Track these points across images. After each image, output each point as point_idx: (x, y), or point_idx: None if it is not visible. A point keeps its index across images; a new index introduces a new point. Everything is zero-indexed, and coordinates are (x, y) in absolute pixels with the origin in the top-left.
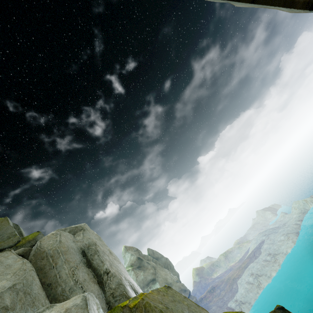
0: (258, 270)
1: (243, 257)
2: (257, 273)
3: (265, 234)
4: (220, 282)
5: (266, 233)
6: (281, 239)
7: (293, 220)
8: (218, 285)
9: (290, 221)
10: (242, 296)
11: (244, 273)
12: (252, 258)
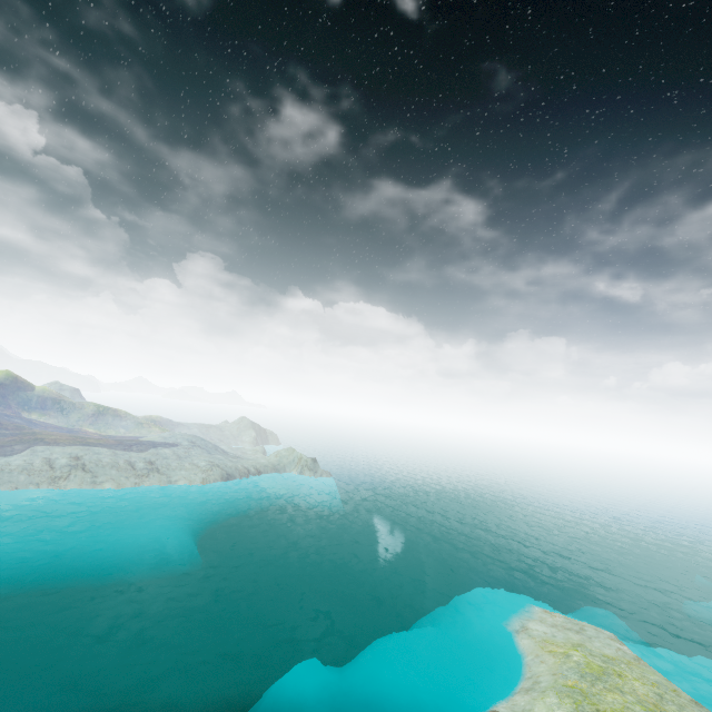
0: (96, 463)
1: (119, 438)
2: (88, 464)
3: (195, 442)
4: (15, 426)
5: (200, 442)
6: (198, 464)
7: (253, 463)
8: (0, 426)
9: (248, 461)
10: (3, 467)
11: (68, 447)
12: (121, 445)
